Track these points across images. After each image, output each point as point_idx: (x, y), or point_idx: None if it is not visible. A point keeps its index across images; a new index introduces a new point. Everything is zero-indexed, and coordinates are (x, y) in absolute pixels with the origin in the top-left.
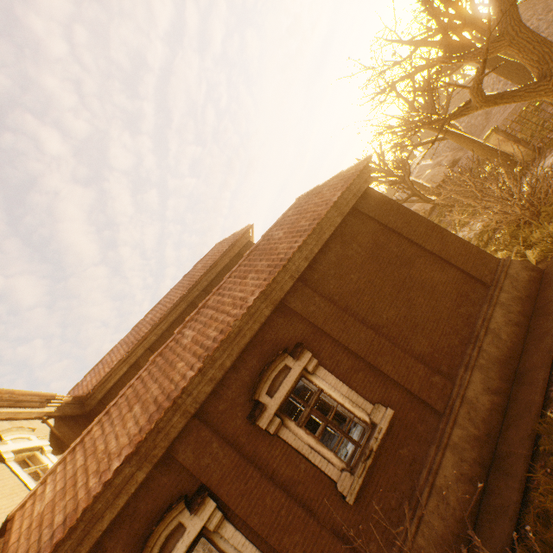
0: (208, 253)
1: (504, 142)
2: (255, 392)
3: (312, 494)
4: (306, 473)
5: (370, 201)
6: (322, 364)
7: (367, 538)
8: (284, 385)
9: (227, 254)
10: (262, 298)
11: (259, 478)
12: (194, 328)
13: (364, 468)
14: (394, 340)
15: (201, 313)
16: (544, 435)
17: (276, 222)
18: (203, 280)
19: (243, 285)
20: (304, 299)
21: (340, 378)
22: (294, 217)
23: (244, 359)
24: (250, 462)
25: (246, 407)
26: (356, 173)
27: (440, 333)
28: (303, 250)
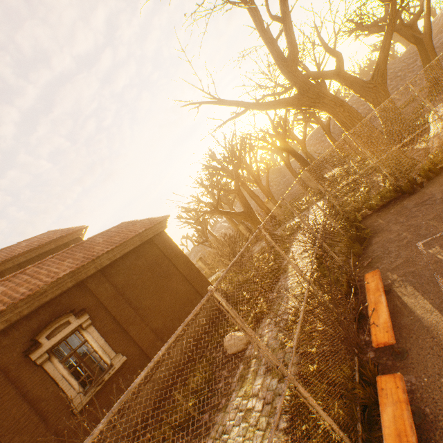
0: (38, 236)
1: (245, 230)
2: (38, 334)
3: (51, 408)
4: (52, 394)
5: (161, 238)
6: (94, 324)
7: (78, 438)
8: (62, 333)
9: (56, 241)
10: (70, 275)
11: (14, 394)
12: (7, 285)
13: (94, 391)
14: (144, 317)
15: (18, 276)
16: (192, 370)
17: (102, 232)
18: (23, 256)
19: (60, 265)
20: (99, 282)
21: (102, 335)
22: (114, 233)
23: (39, 312)
24: (11, 383)
25: (26, 345)
26: (158, 221)
27: (171, 318)
28: (110, 253)
